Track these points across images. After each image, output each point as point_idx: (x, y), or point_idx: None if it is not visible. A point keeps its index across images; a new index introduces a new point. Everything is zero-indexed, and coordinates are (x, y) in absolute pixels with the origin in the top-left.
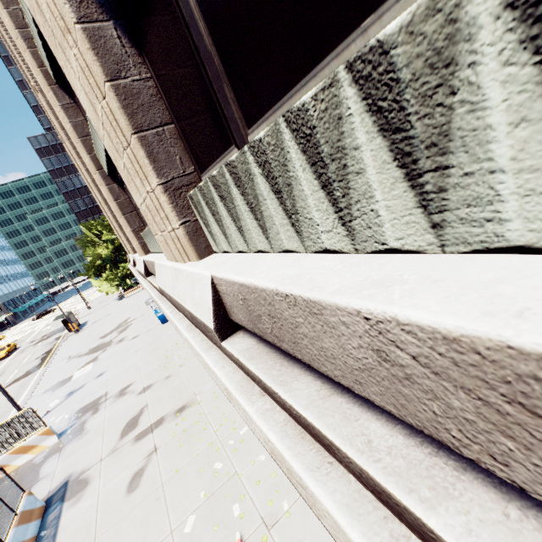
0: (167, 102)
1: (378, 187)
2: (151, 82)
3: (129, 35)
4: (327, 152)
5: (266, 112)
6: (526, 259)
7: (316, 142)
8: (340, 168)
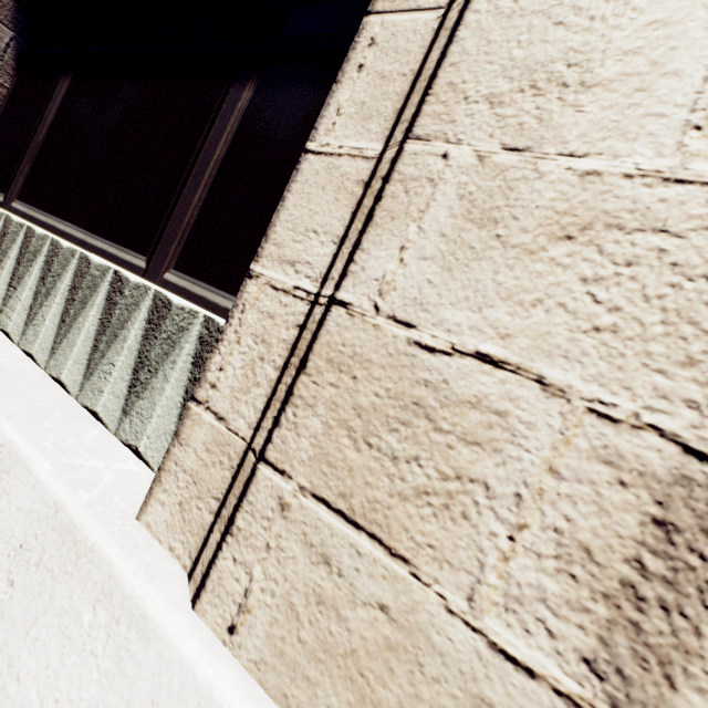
0: (1, 114)
1: (3, 280)
2: (4, 90)
3: (21, 53)
4: (4, 249)
5: (29, 204)
6: (2, 336)
7: (5, 240)
8: (1, 260)
